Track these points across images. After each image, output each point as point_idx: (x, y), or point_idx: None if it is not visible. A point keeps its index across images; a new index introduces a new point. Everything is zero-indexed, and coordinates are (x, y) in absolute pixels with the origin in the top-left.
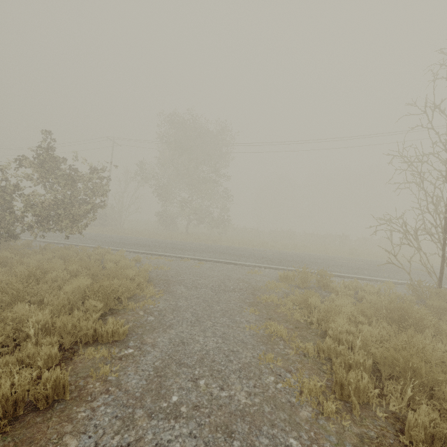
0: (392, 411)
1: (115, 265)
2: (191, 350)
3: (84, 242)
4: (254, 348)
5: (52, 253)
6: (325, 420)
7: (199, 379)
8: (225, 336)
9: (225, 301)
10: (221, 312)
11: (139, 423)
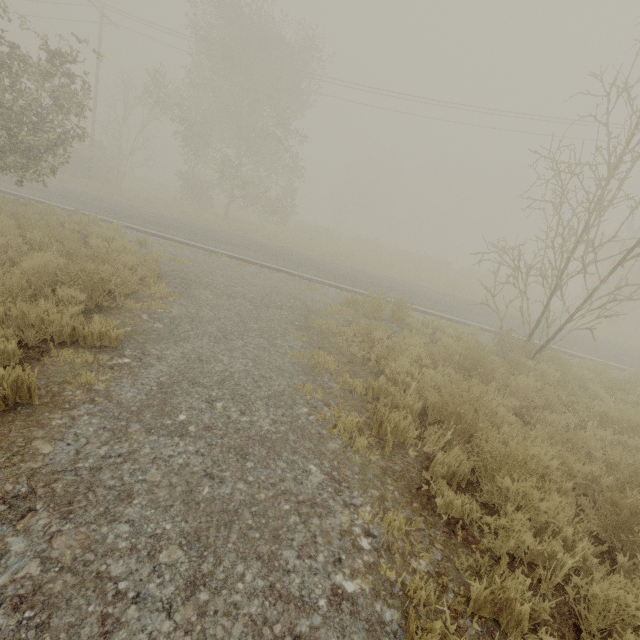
0: (425, 451)
1: (106, 244)
2: (210, 370)
3: (52, 198)
4: (292, 377)
5: None
6: (353, 452)
7: (216, 401)
8: (259, 360)
9: (267, 319)
10: (258, 332)
11: (134, 437)
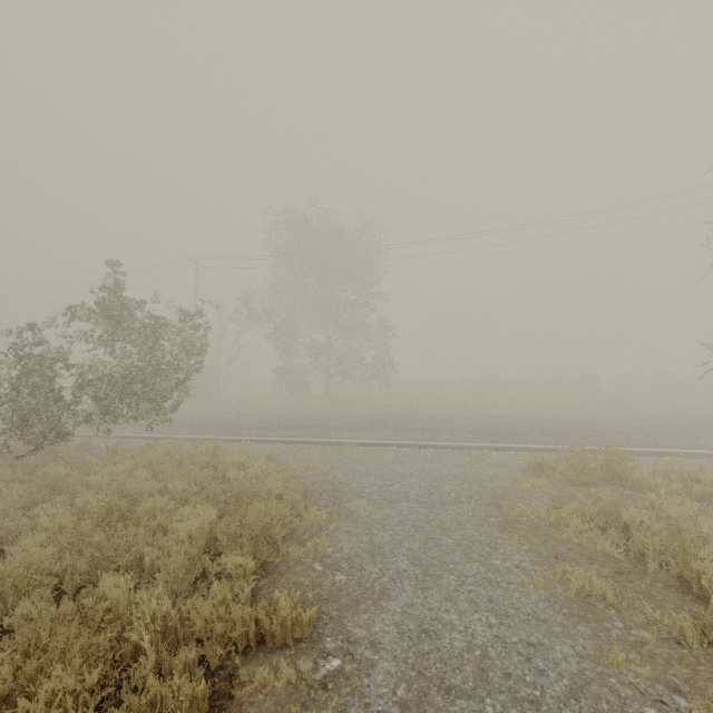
0: None
1: (242, 472)
2: (450, 651)
3: (171, 430)
4: (568, 632)
5: (132, 459)
6: None
7: None
8: (497, 607)
9: (455, 524)
10: (459, 551)
11: None
